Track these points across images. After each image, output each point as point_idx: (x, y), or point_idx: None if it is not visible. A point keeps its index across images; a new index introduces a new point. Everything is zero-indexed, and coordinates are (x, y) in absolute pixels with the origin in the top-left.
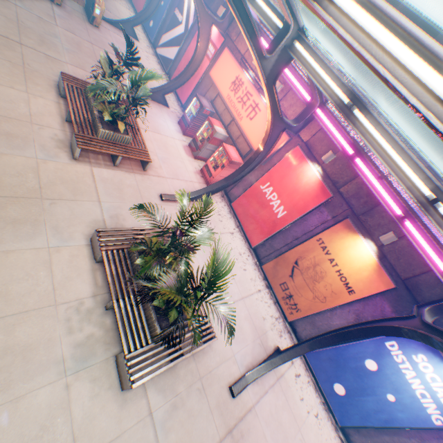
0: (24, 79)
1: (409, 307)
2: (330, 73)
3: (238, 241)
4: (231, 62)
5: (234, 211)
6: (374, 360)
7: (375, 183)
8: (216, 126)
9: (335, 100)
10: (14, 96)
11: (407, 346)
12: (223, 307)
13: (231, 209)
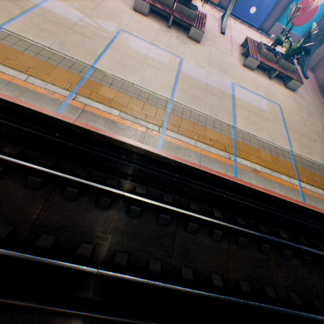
0: None
1: None
2: None
3: None
4: None
5: None
6: None
7: None
8: None
9: None
10: None
11: None
12: None
13: None
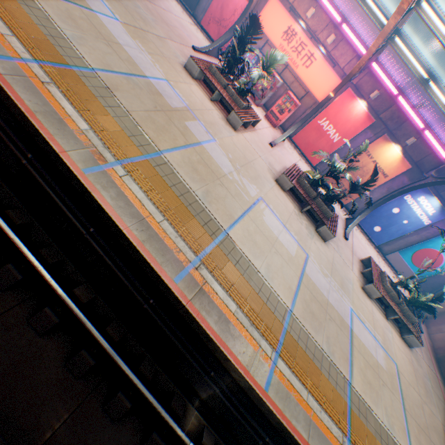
0: (174, 70)
1: (416, 176)
2: (416, 60)
3: (304, 165)
4: (281, 12)
5: (293, 144)
6: (397, 208)
7: (410, 111)
8: (275, 76)
9: (417, 76)
10: (186, 90)
11: (415, 195)
12: (366, 193)
13: (291, 143)
